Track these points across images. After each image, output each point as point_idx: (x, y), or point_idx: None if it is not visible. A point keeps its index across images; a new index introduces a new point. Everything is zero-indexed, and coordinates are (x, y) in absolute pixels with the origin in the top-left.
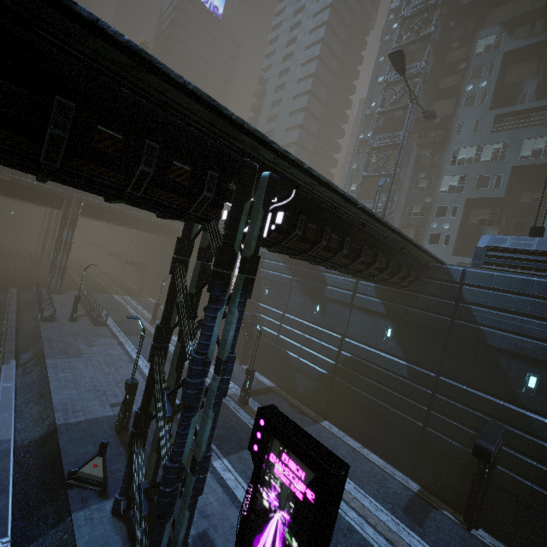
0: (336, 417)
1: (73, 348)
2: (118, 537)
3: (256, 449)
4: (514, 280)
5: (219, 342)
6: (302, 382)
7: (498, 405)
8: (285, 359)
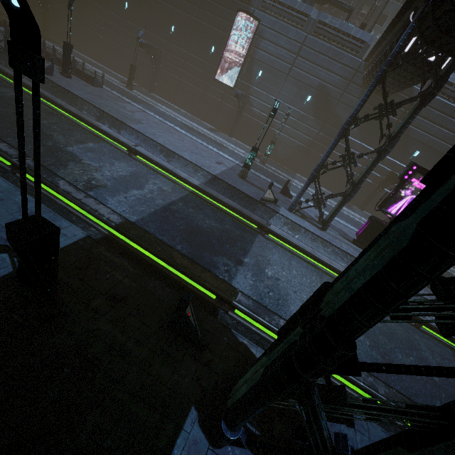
0: (303, 171)
1: (124, 113)
2: (300, 218)
3: (406, 178)
4: (441, 103)
5: (382, 130)
6: (283, 151)
7: (397, 164)
8: (271, 135)
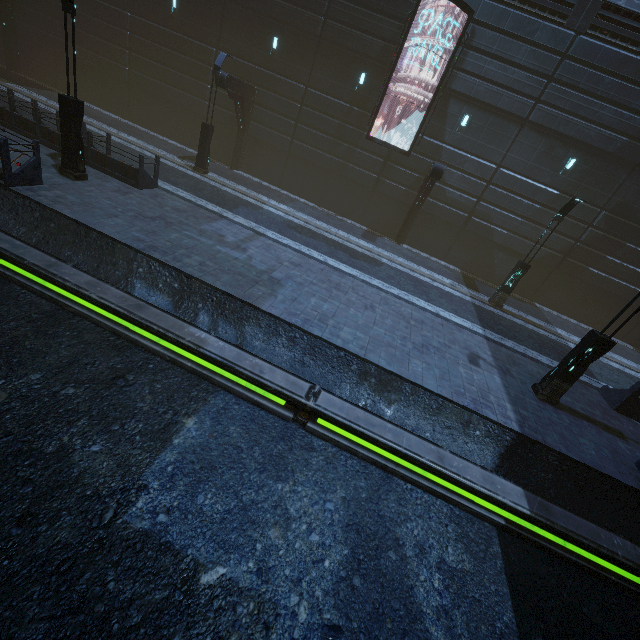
0: (548, 298)
1: (231, 261)
2: None
3: None
4: None
5: None
6: (507, 264)
7: None
8: (485, 236)
